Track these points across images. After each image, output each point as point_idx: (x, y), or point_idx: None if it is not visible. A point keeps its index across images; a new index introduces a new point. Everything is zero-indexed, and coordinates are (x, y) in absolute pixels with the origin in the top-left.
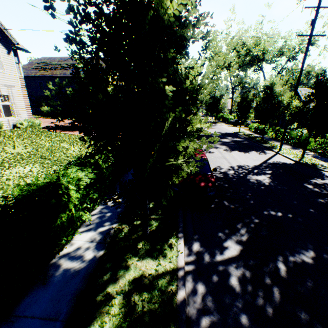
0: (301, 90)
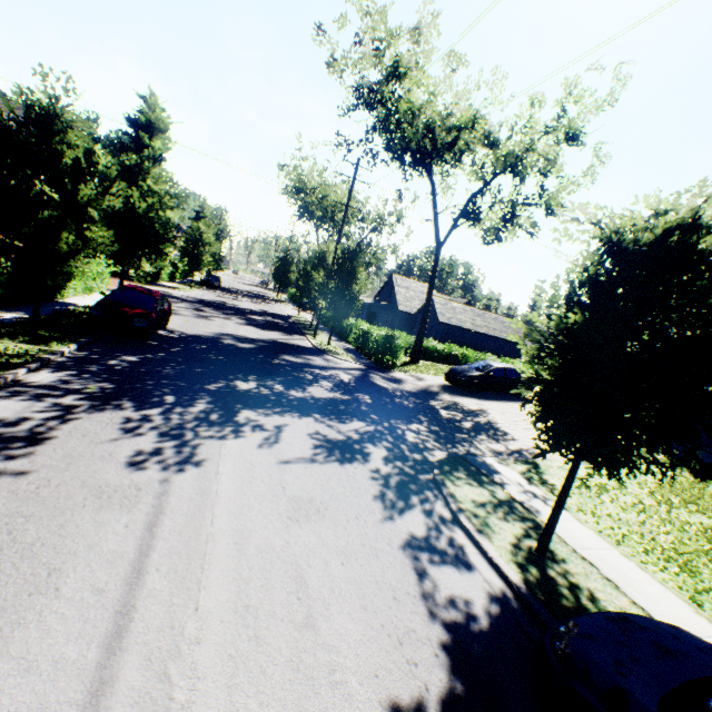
0: (398, 279)
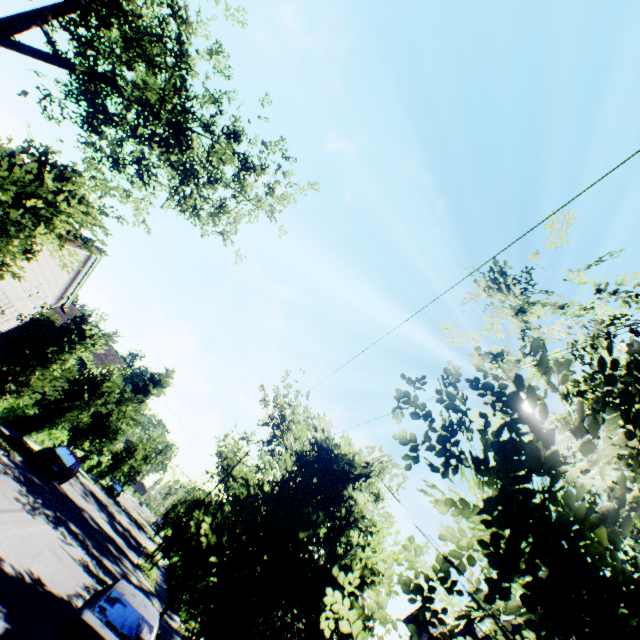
0: None
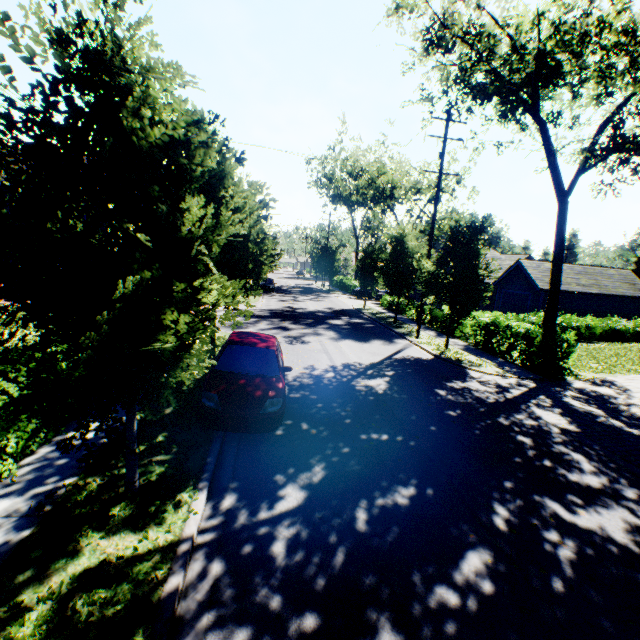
0: None
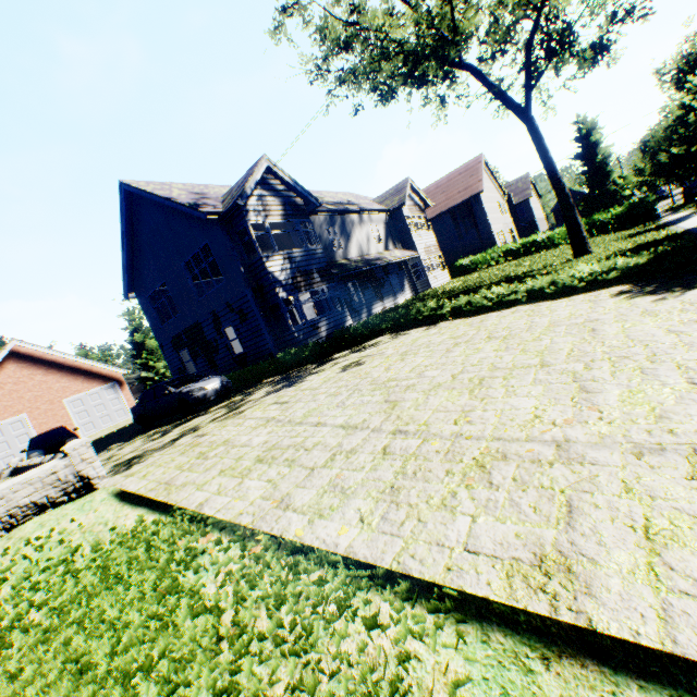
0: None
